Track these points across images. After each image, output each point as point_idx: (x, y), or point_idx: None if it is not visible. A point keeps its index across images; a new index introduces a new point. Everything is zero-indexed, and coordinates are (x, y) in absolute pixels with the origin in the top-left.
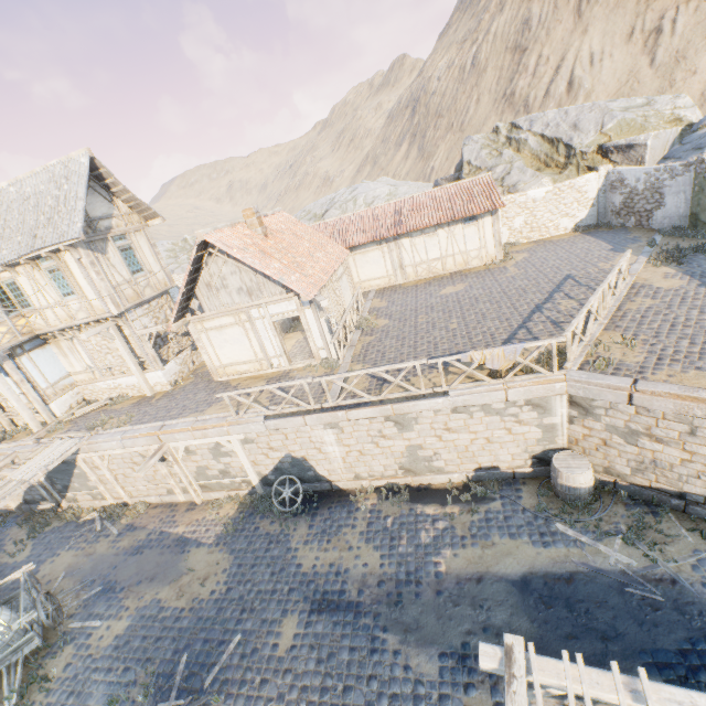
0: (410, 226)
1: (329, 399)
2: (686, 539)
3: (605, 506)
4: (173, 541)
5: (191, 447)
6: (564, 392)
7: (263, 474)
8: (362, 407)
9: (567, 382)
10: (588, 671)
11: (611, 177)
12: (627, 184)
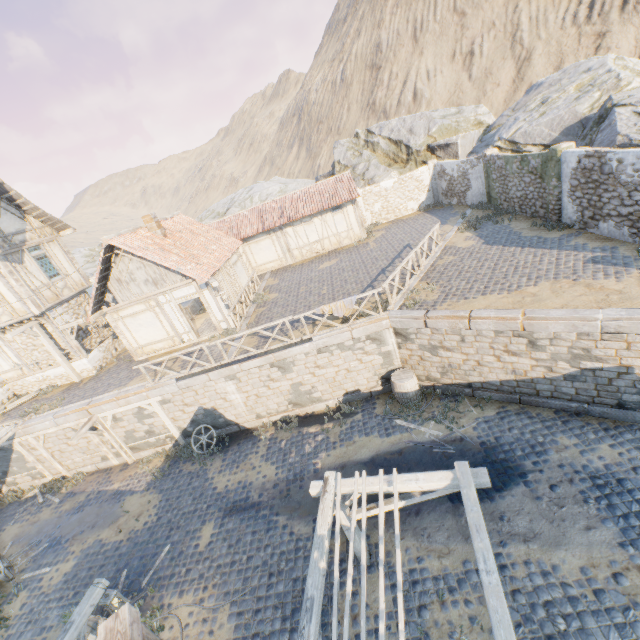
0: (290, 217)
1: (225, 357)
2: (473, 413)
3: (427, 403)
4: (110, 495)
5: (118, 415)
6: (389, 326)
7: (182, 428)
8: (251, 359)
9: (390, 319)
10: (368, 478)
11: (437, 168)
12: (447, 173)
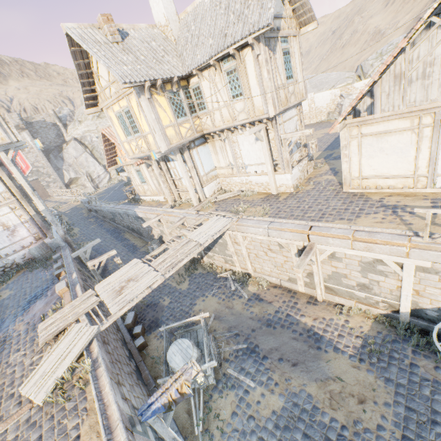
0: None
1: None
2: None
3: None
4: (303, 330)
5: (338, 254)
6: None
7: (418, 306)
8: None
9: None
10: None
11: None
12: None
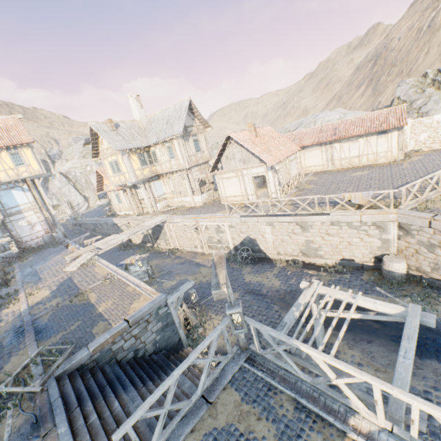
0: (340, 136)
1: (270, 211)
2: None
3: (410, 286)
4: (194, 263)
5: (208, 226)
6: (394, 220)
7: (235, 245)
8: (285, 216)
9: (397, 214)
10: (339, 291)
11: None
12: None
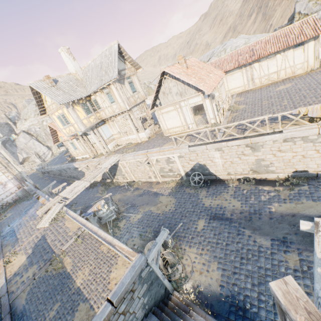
0: (260, 55)
1: (218, 137)
2: None
3: None
4: (153, 193)
5: (158, 159)
6: None
7: (186, 171)
8: (234, 140)
9: None
10: None
11: None
12: None
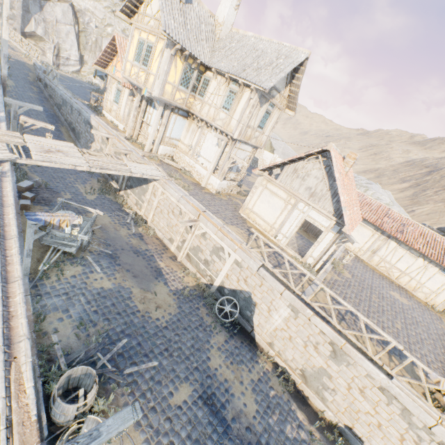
0: (408, 240)
1: (310, 297)
2: None
3: None
4: (155, 266)
5: (207, 235)
6: None
7: (223, 285)
8: (325, 322)
9: None
10: None
11: None
12: None
